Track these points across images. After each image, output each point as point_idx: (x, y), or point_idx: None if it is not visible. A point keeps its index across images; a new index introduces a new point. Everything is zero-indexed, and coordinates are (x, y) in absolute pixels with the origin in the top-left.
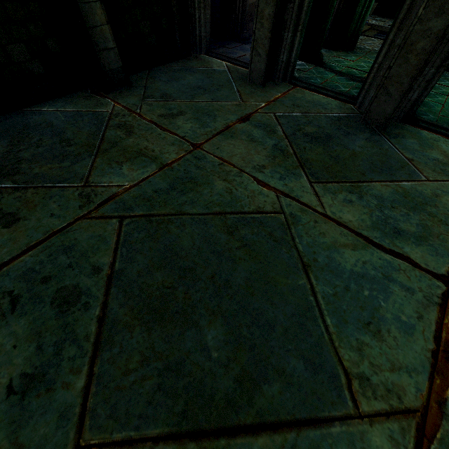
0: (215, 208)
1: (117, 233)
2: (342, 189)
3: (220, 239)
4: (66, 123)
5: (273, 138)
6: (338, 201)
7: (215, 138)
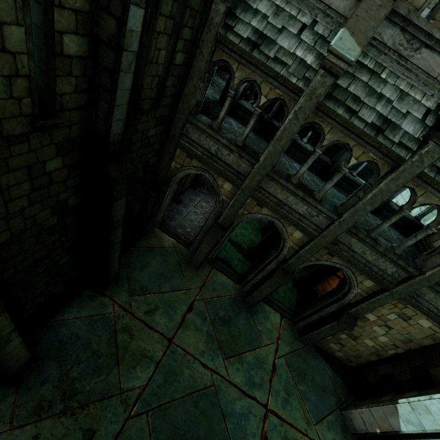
0: (187, 391)
1: (148, 423)
2: (235, 360)
3: (192, 411)
4: (88, 333)
5: (206, 325)
6: (234, 370)
7: (179, 331)
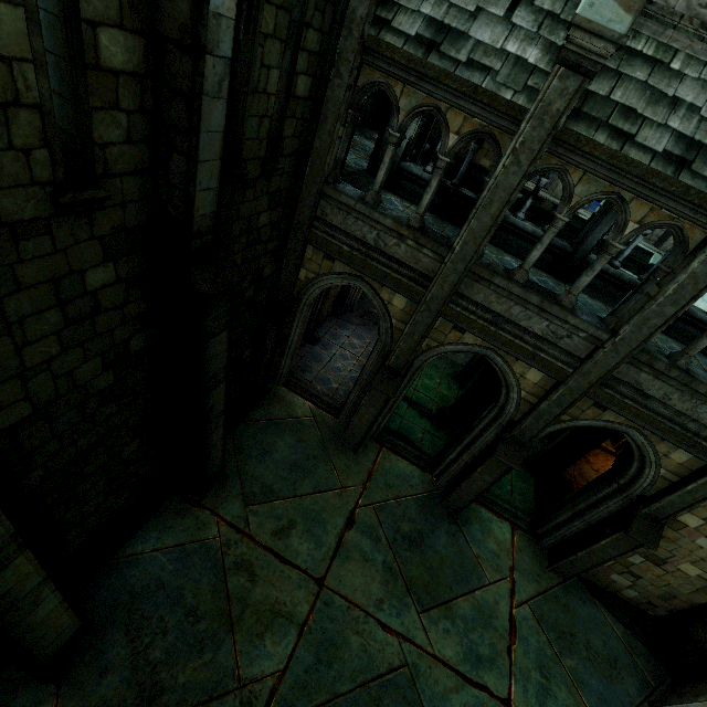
0: (359, 678)
1: None
2: (440, 615)
3: None
4: (179, 576)
5: (381, 550)
6: (440, 634)
7: (334, 564)
